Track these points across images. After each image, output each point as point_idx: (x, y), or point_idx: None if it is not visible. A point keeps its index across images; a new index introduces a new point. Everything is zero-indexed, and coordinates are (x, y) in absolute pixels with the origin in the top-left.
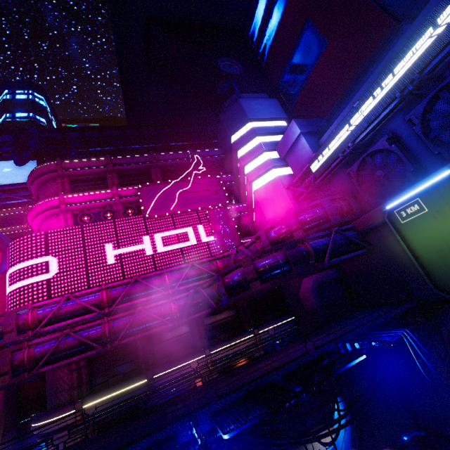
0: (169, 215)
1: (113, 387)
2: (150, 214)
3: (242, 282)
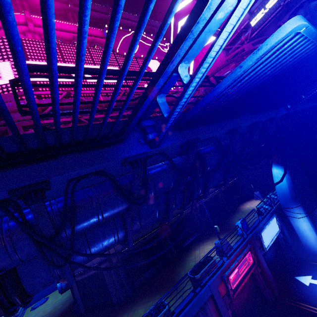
0: (134, 56)
1: None
2: (119, 51)
3: None
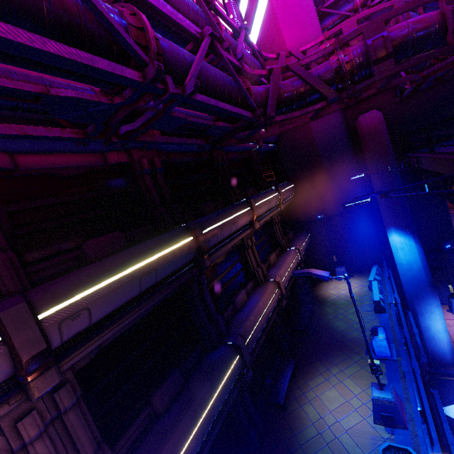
0: None
1: (121, 253)
2: None
3: (432, 34)
